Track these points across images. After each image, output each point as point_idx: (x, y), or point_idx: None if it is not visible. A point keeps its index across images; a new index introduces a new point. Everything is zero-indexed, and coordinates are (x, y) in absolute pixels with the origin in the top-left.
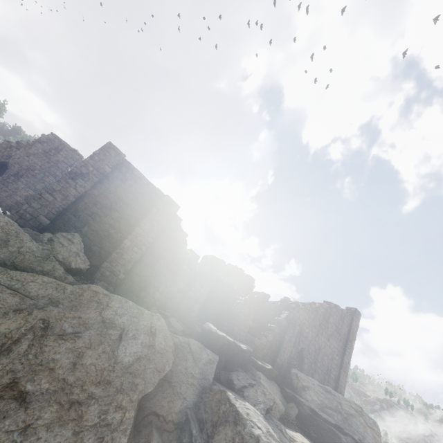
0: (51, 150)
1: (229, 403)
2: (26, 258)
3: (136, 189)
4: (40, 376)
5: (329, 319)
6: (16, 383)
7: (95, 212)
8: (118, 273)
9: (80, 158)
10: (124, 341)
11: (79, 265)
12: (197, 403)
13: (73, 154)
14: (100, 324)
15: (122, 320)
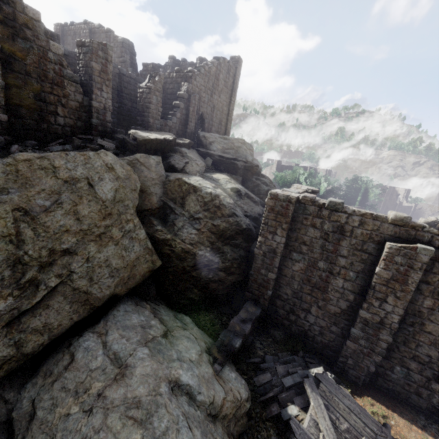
0: None
1: (187, 184)
2: None
3: None
4: (64, 238)
5: (219, 76)
6: (53, 250)
7: None
8: None
9: None
10: (96, 186)
11: None
12: (165, 192)
13: None
14: (65, 185)
15: (79, 173)
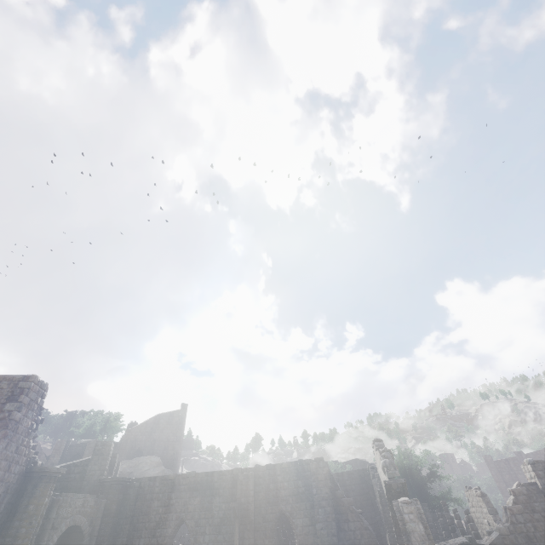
0: None
1: None
2: None
3: None
4: None
5: (160, 421)
6: None
7: None
8: None
9: None
10: None
11: None
12: None
13: None
14: None
15: None
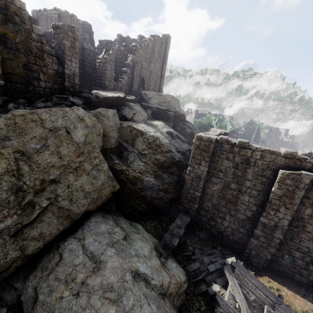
0: None
1: (136, 130)
2: None
3: None
4: (51, 172)
5: (155, 49)
6: (44, 180)
7: None
8: None
9: None
10: (72, 133)
11: None
12: (120, 136)
13: None
14: (50, 133)
15: (60, 123)
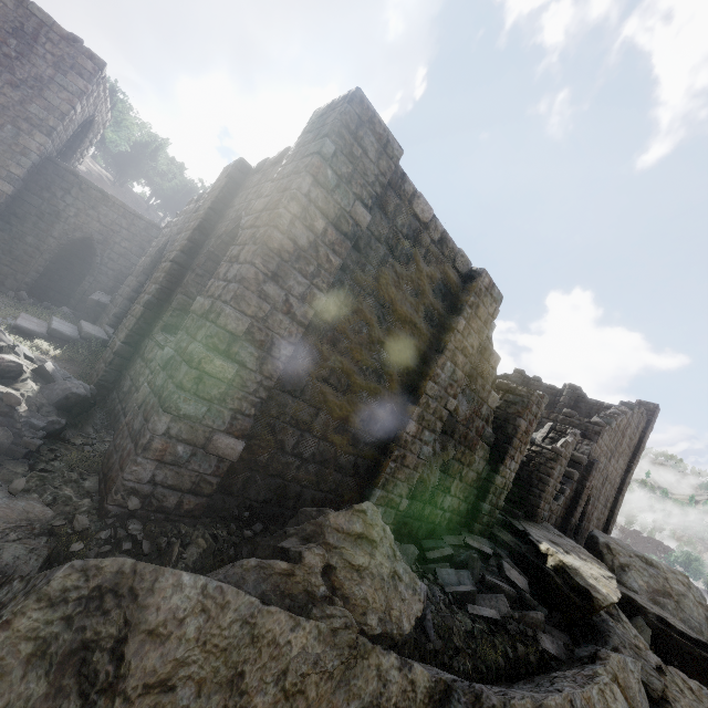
0: (5, 38)
1: None
2: (312, 700)
3: (420, 265)
4: None
5: (627, 431)
6: None
7: (338, 367)
8: (397, 501)
9: (98, 67)
10: None
11: (413, 611)
12: None
13: (72, 52)
14: None
15: None
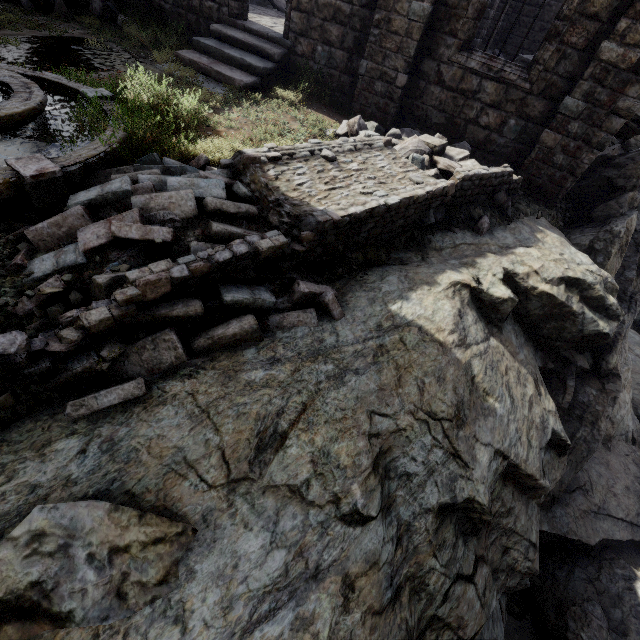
0: None
1: None
2: None
3: None
4: None
5: None
6: None
7: None
8: None
9: None
10: None
11: None
12: None
13: None
14: None
15: None
